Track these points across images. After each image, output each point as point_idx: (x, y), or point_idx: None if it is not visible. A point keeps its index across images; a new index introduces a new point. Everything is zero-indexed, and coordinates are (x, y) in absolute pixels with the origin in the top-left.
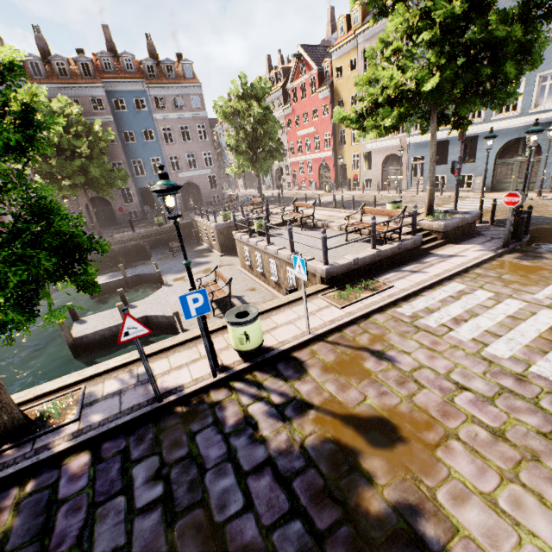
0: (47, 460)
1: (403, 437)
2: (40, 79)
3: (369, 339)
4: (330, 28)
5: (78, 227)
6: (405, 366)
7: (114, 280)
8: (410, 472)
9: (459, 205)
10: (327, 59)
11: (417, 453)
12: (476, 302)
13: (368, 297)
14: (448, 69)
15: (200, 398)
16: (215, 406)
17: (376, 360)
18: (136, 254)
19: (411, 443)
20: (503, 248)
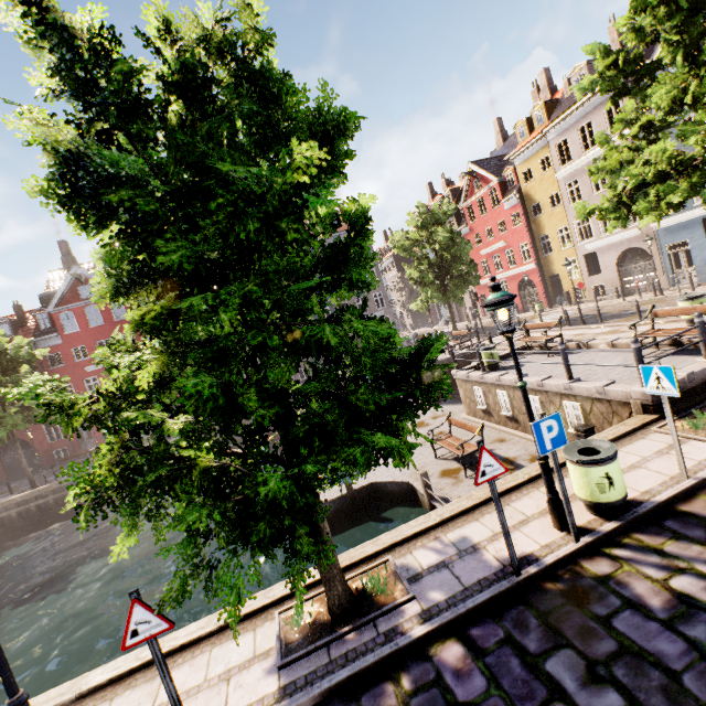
0: (406, 648)
1: None
2: None
3: None
4: (500, 137)
5: None
6: None
7: None
8: None
9: None
10: (508, 167)
11: None
12: None
13: None
14: None
15: (571, 570)
16: (606, 581)
17: None
18: None
19: None
20: None
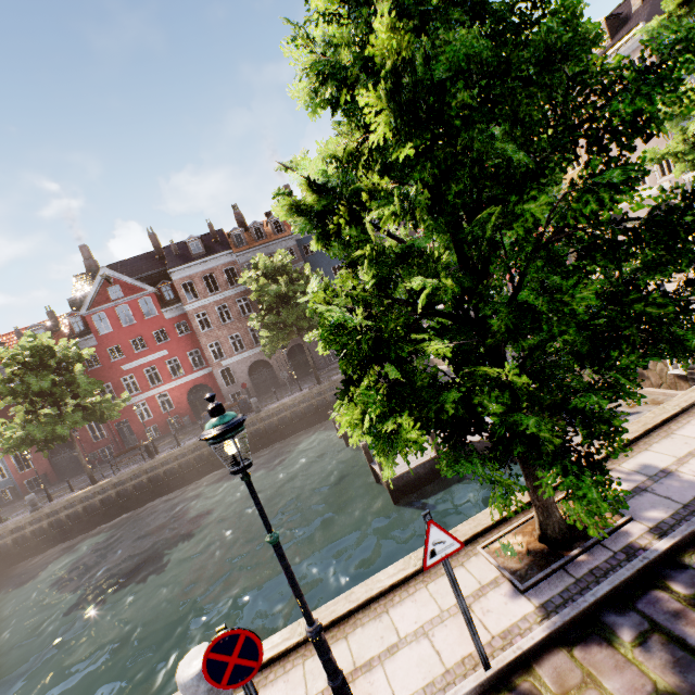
0: (656, 561)
1: None
2: (242, 247)
3: None
4: None
5: None
6: None
7: None
8: None
9: None
10: None
11: None
12: None
13: None
14: None
15: None
16: None
17: None
18: None
19: None
20: None
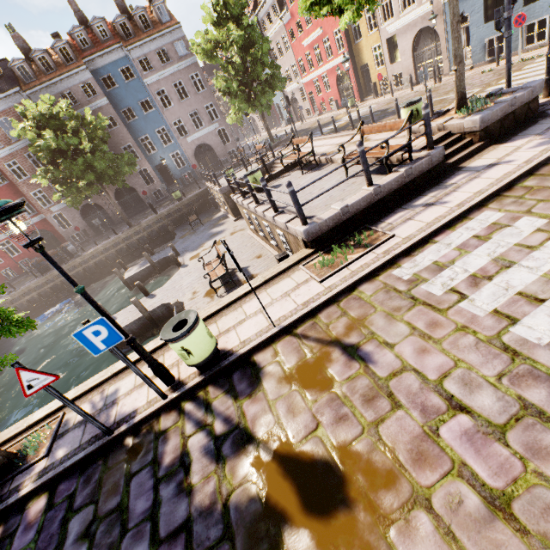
0: (16, 503)
1: (349, 499)
2: (31, 83)
3: (346, 326)
4: None
5: None
6: (382, 368)
7: (143, 269)
8: None
9: (522, 74)
10: None
11: (362, 530)
12: (514, 240)
13: (358, 259)
14: None
15: (150, 425)
16: (159, 437)
17: (346, 362)
18: (165, 235)
19: (358, 511)
20: None
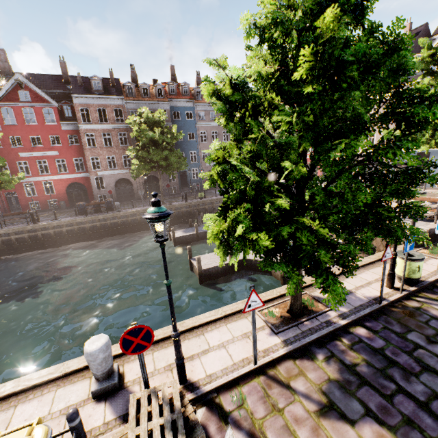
0: (338, 328)
1: None
2: (131, 97)
3: None
4: None
5: None
6: None
7: (190, 234)
8: None
9: None
10: None
11: None
12: None
13: None
14: None
15: (400, 304)
16: (419, 309)
17: None
18: (186, 217)
19: None
20: None
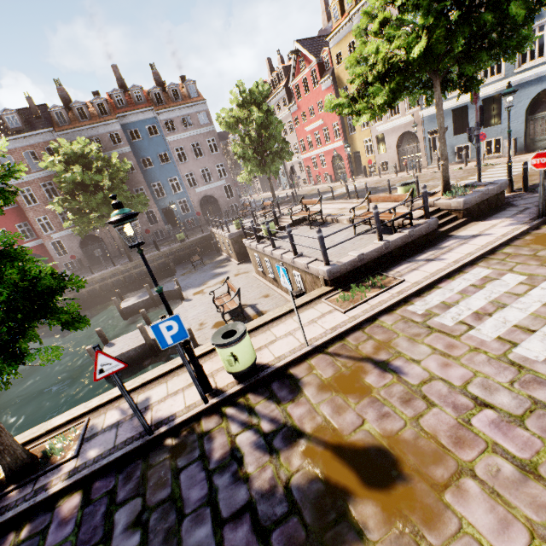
0: (44, 502)
1: (404, 474)
2: (65, 126)
3: (373, 347)
4: (326, 16)
5: (43, 269)
6: (413, 378)
7: (142, 300)
8: (410, 523)
9: (487, 175)
10: (325, 49)
11: (421, 496)
12: (504, 289)
13: (375, 297)
14: (437, 28)
15: (191, 427)
16: (203, 437)
17: (379, 373)
18: (163, 271)
19: (414, 483)
20: (539, 219)
